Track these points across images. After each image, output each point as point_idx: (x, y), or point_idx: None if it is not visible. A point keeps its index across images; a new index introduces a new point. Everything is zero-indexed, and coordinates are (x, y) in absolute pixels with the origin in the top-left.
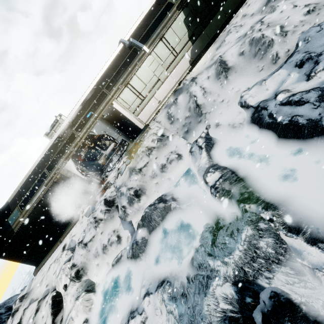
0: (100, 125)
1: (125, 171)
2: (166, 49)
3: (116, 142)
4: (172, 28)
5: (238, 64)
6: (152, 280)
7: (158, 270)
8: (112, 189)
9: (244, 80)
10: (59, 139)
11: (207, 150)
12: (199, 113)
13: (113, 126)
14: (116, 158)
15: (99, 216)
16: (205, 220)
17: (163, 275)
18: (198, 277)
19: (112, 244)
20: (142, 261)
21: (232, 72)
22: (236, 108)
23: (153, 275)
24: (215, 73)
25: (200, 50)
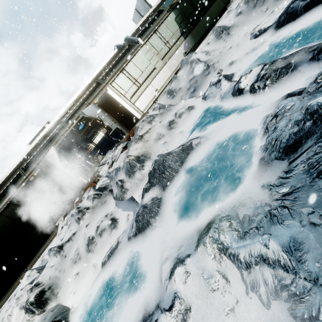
0: (93, 109)
1: (121, 158)
2: (161, 41)
3: (110, 129)
4: (165, 24)
5: (237, 21)
6: (181, 241)
7: (191, 225)
8: (104, 179)
9: (249, 25)
10: (44, 138)
11: (228, 78)
12: (205, 67)
13: (107, 113)
14: (110, 153)
15: (85, 205)
16: (257, 122)
17: (205, 221)
18: (298, 159)
19: (103, 233)
20: (155, 229)
21: (233, 28)
22: (249, 42)
23: (182, 236)
24: (215, 36)
25: (192, 45)
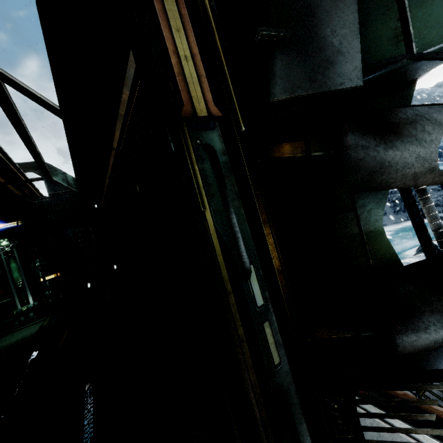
0: None
1: None
2: None
3: None
4: None
5: None
6: None
7: None
8: None
9: None
10: None
11: None
12: None
13: None
14: None
15: None
16: None
17: None
18: None
19: None
20: None
21: None
22: None
23: None
24: None
25: None
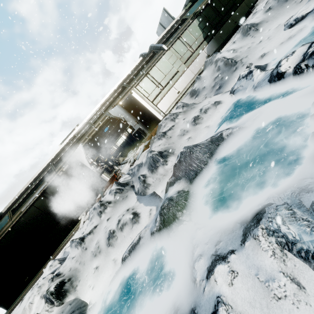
0: (118, 110)
1: (142, 156)
2: (184, 46)
3: (133, 129)
4: (188, 30)
5: (267, 17)
6: (218, 236)
7: (228, 219)
8: (126, 176)
9: (281, 18)
10: (73, 138)
11: (261, 69)
12: (232, 63)
13: (131, 114)
14: (132, 153)
15: (107, 199)
16: (309, 103)
17: (249, 213)
18: None
19: (124, 227)
20: (183, 224)
21: (263, 24)
22: (283, 33)
23: (217, 230)
24: (242, 34)
25: (215, 48)
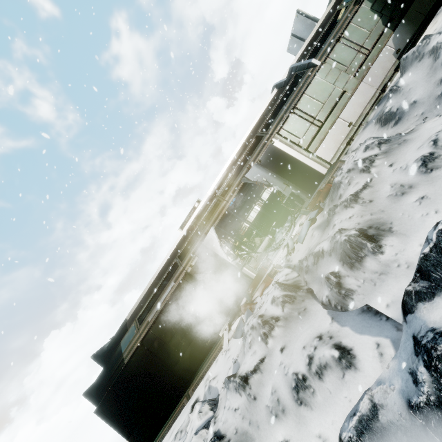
0: (257, 171)
1: (307, 237)
2: (349, 50)
3: (282, 195)
4: (354, 23)
5: None
6: None
7: None
8: (286, 271)
9: None
10: (197, 219)
11: None
12: None
13: (275, 174)
14: (282, 232)
15: (271, 313)
16: None
17: None
18: None
19: (324, 373)
20: None
21: None
22: None
23: None
24: None
25: (410, 34)
